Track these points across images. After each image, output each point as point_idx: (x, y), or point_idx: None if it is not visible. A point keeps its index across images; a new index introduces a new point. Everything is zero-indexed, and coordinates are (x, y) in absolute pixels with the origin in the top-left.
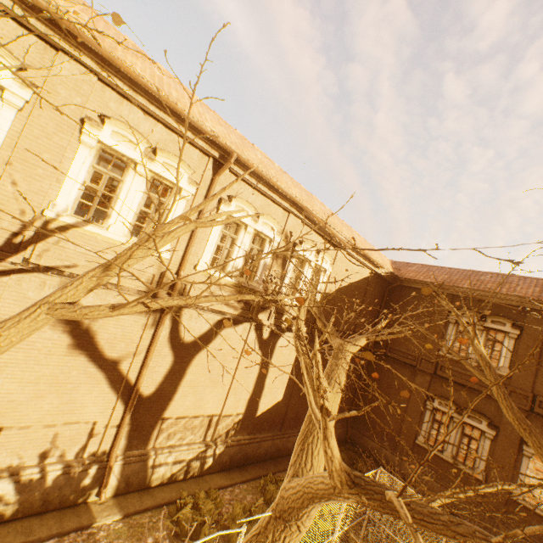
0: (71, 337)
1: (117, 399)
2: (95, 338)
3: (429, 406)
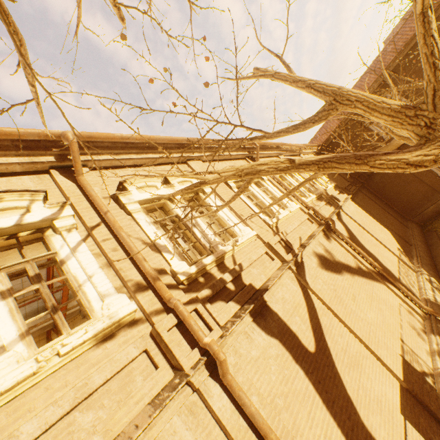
0: (341, 272)
1: (384, 285)
2: (343, 265)
3: None
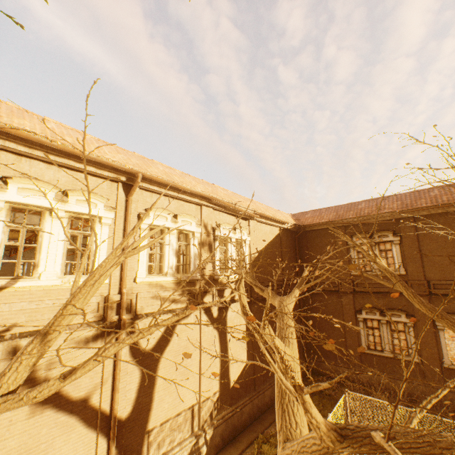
0: None
1: (97, 435)
2: None
3: (360, 318)
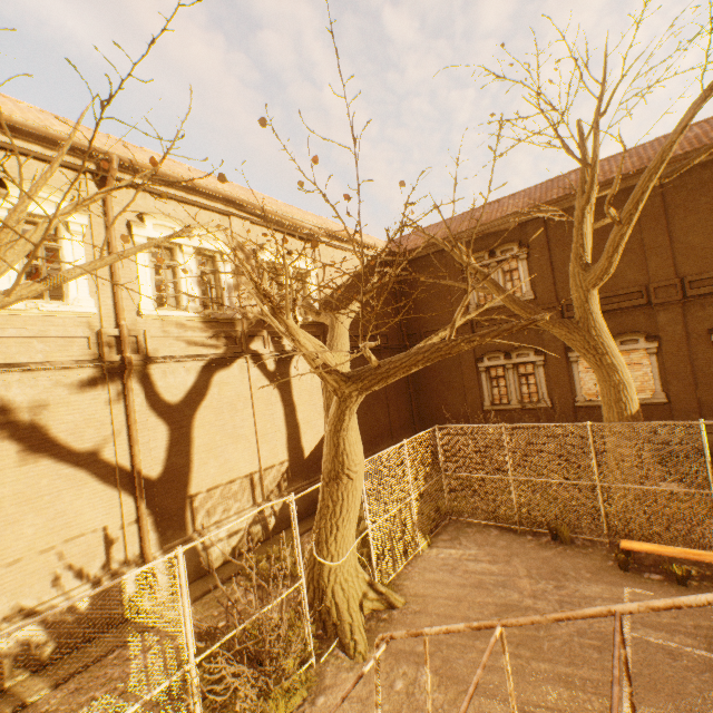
0: (16, 442)
1: (119, 493)
2: (50, 435)
3: (482, 368)
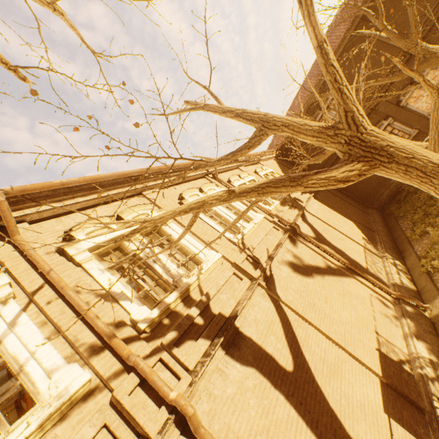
0: (312, 275)
1: (354, 278)
2: (313, 267)
3: None
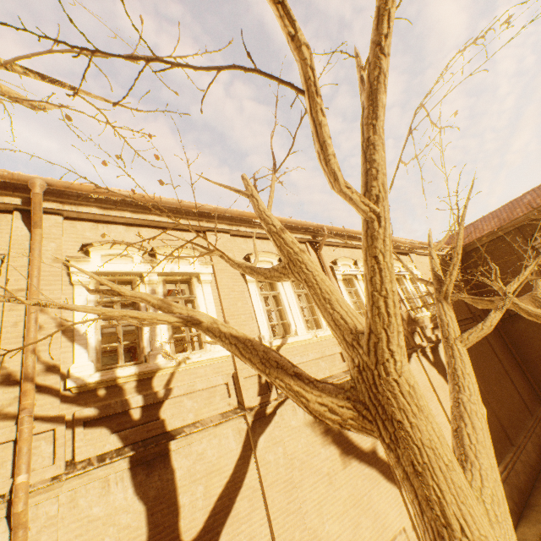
0: (335, 446)
1: (399, 490)
2: (348, 437)
3: None
